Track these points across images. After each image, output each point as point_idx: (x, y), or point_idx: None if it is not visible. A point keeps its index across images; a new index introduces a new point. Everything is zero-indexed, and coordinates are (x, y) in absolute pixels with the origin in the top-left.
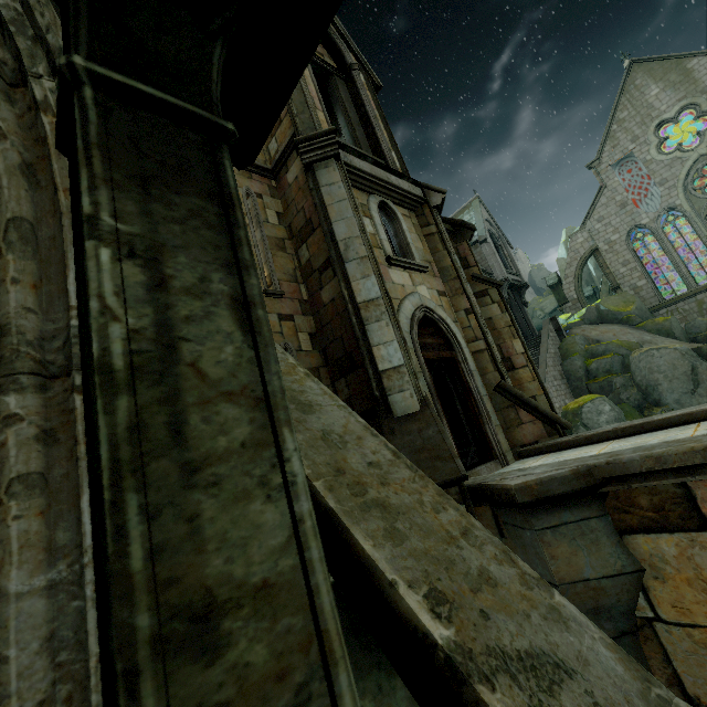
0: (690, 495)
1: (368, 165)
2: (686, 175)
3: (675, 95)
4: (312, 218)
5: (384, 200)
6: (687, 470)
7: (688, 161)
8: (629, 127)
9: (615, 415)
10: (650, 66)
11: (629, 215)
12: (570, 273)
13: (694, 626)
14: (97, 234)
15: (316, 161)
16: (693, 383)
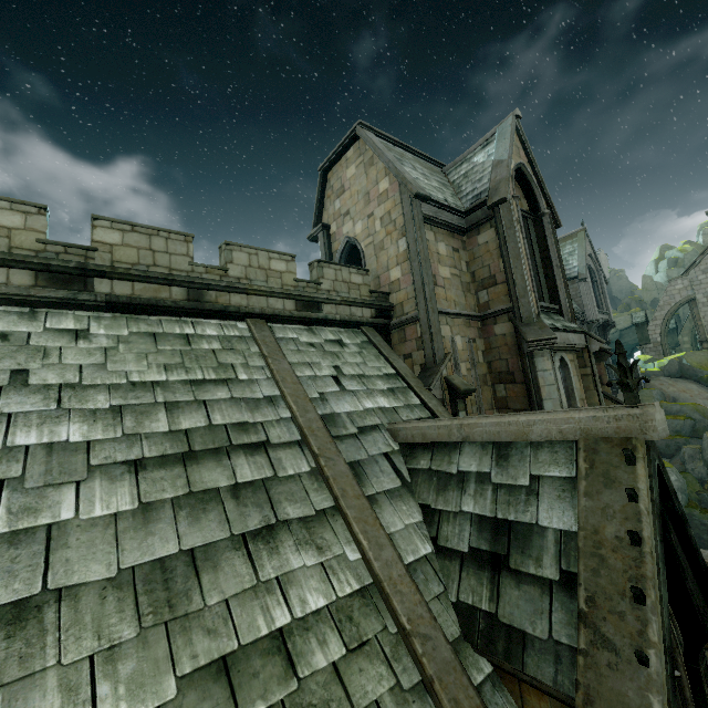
0: None
1: (558, 333)
2: None
3: None
4: (514, 371)
5: (562, 354)
6: None
7: None
8: None
9: (679, 486)
10: None
11: None
12: (659, 316)
13: None
14: None
15: (536, 351)
16: None
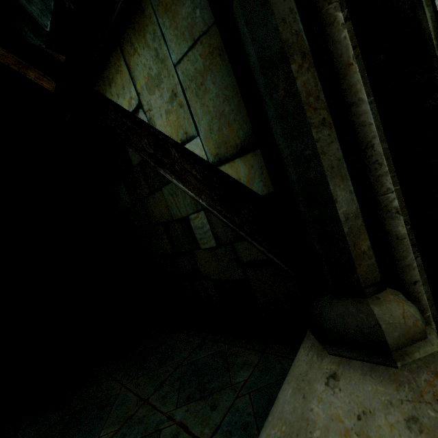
0: None
1: None
2: None
3: None
4: None
5: None
6: None
7: None
8: None
9: None
10: None
11: None
12: None
13: None
14: None
15: None
16: None
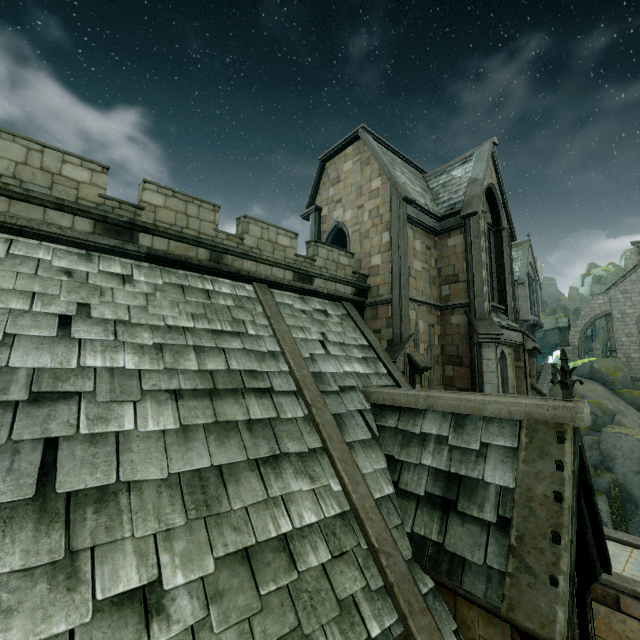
0: (618, 599)
1: (503, 330)
2: None
3: None
4: (463, 356)
5: (503, 348)
6: (621, 591)
7: None
8: None
9: None
10: None
11: None
12: (580, 324)
13: (600, 637)
14: (589, 622)
15: (484, 342)
16: (639, 467)
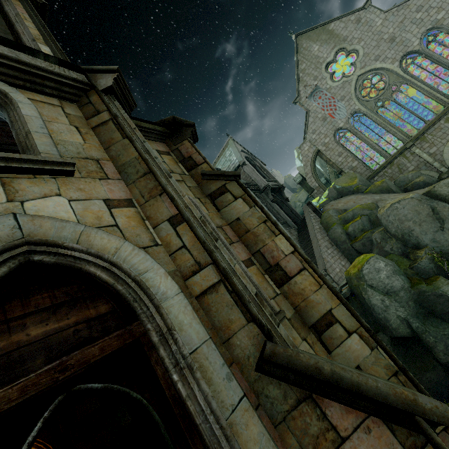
0: None
1: None
2: (354, 90)
3: (329, 46)
4: None
5: None
6: None
7: (352, 81)
8: (309, 72)
9: (392, 269)
10: (308, 35)
11: (330, 124)
12: (308, 171)
13: None
14: None
15: None
16: (438, 221)
